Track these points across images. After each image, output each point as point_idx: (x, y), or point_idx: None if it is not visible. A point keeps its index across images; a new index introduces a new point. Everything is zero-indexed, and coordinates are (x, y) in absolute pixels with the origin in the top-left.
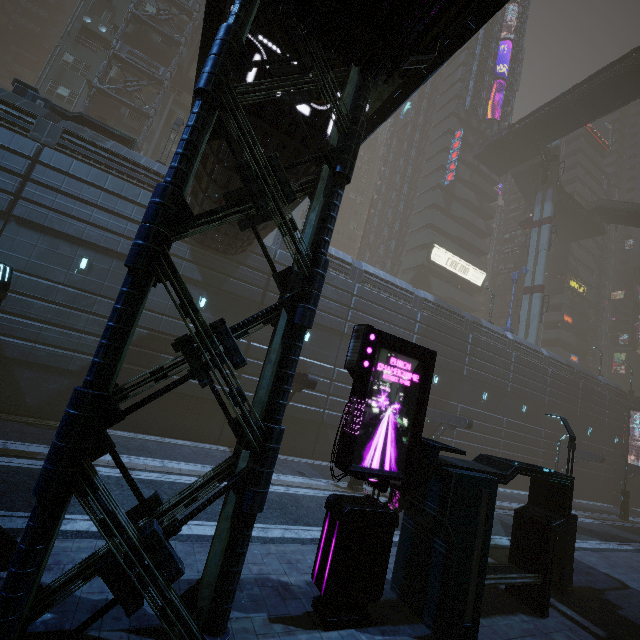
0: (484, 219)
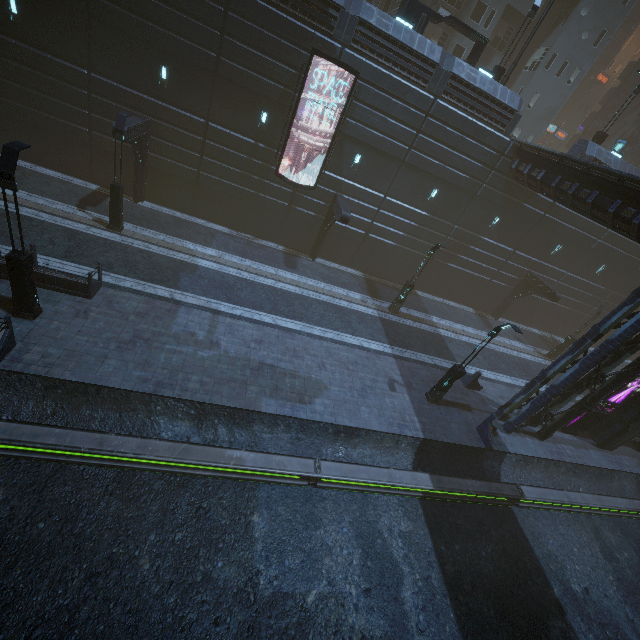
0: None
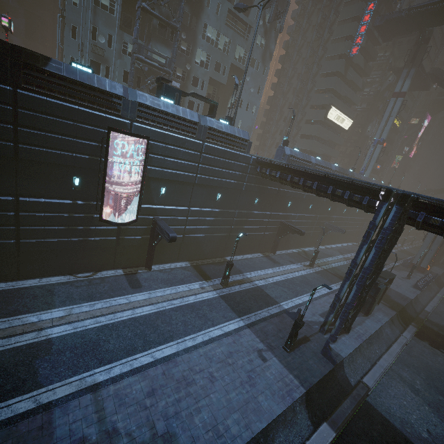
0: (362, 76)
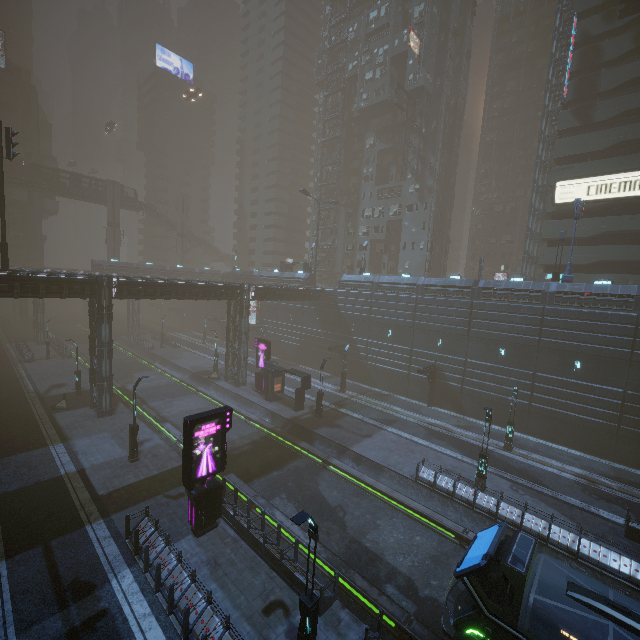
0: None
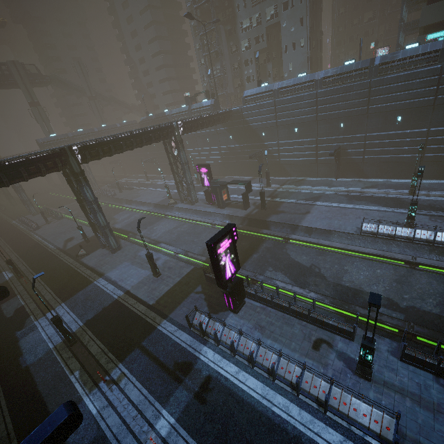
0: None
